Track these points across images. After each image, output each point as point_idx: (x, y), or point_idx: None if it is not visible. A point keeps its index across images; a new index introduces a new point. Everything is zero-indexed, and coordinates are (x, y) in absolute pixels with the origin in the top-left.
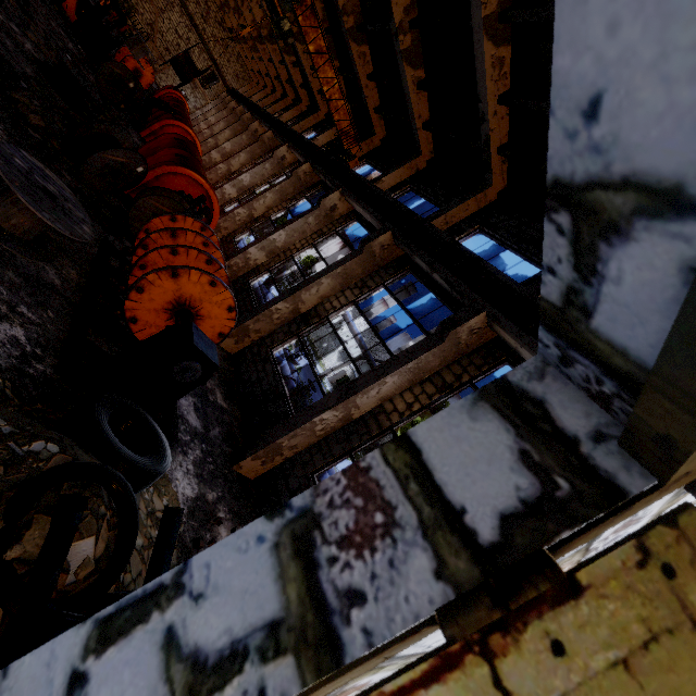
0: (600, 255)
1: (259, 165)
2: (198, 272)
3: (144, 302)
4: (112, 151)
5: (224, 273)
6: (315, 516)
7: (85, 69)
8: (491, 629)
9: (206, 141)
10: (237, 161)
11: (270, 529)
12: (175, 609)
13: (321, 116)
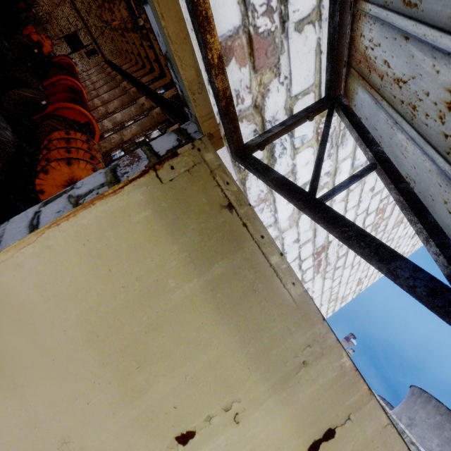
0: (175, 71)
1: (127, 108)
2: (84, 162)
3: (48, 180)
4: (24, 89)
5: (102, 166)
6: (118, 164)
7: (1, 37)
8: (156, 164)
9: (90, 92)
10: (112, 106)
11: (104, 170)
12: (71, 192)
13: (167, 80)
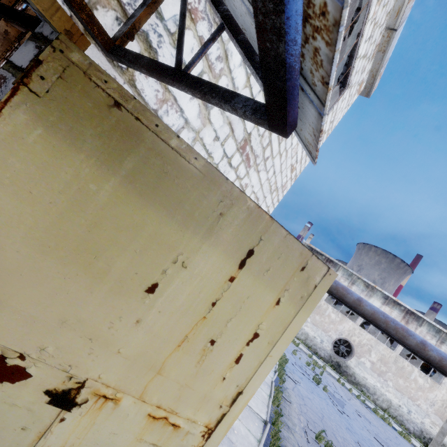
0: None
1: None
2: None
3: None
4: None
5: None
6: None
7: None
8: (23, 78)
9: None
10: None
11: None
12: None
13: None
